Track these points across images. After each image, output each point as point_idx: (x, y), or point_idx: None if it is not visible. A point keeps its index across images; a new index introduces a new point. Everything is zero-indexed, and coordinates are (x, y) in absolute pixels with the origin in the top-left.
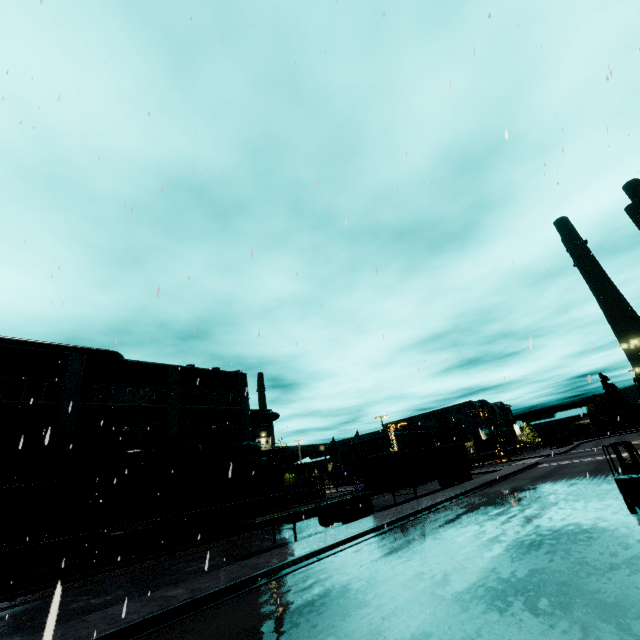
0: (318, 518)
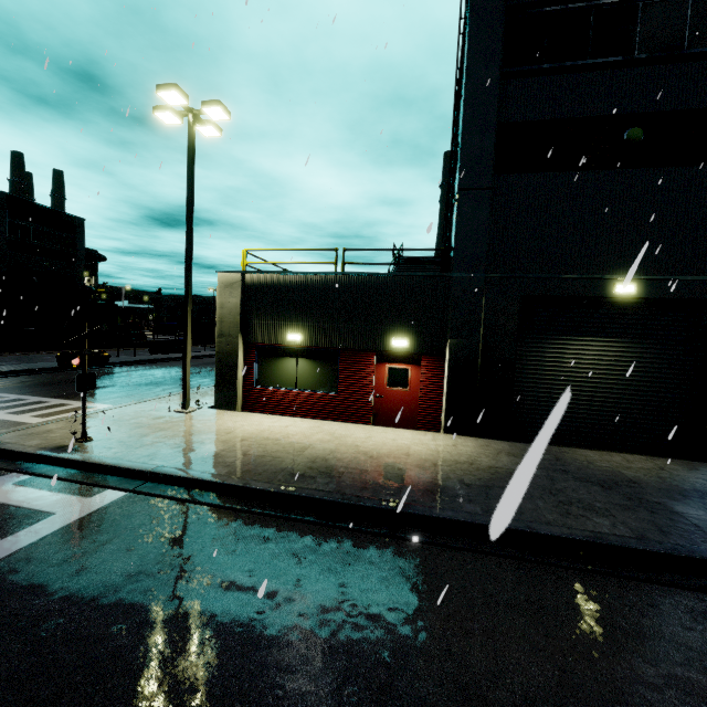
0: (149, 349)
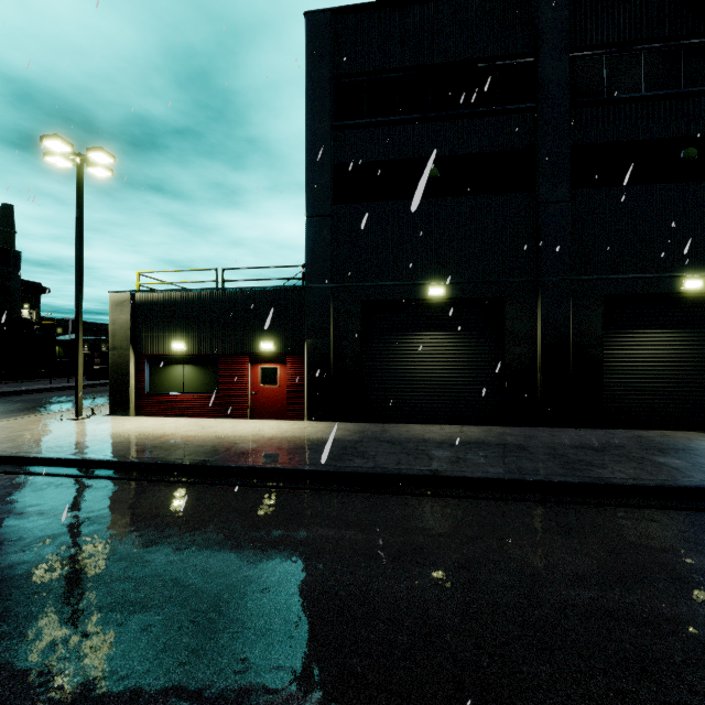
0: (86, 377)
